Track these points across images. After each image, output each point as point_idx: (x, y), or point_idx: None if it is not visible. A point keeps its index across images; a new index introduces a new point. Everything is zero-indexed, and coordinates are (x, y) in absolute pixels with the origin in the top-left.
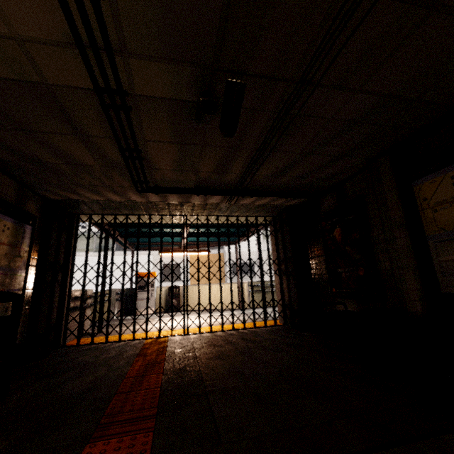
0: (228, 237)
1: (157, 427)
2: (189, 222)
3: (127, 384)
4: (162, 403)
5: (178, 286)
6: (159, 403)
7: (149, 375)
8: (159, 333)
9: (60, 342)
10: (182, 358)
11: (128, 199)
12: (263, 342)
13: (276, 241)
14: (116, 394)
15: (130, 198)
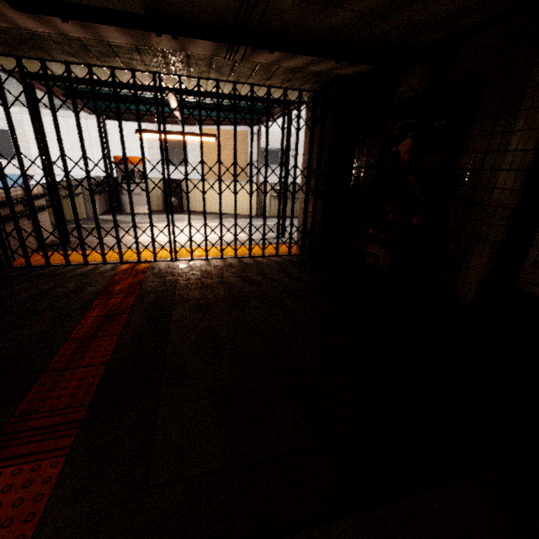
0: (234, 126)
1: (75, 446)
2: (171, 85)
3: (66, 354)
4: (97, 398)
5: (177, 180)
6: (95, 396)
7: (100, 338)
8: (138, 258)
9: (3, 262)
10: (154, 307)
11: (14, 25)
12: (264, 285)
13: (311, 139)
14: (45, 372)
15: (19, 24)
